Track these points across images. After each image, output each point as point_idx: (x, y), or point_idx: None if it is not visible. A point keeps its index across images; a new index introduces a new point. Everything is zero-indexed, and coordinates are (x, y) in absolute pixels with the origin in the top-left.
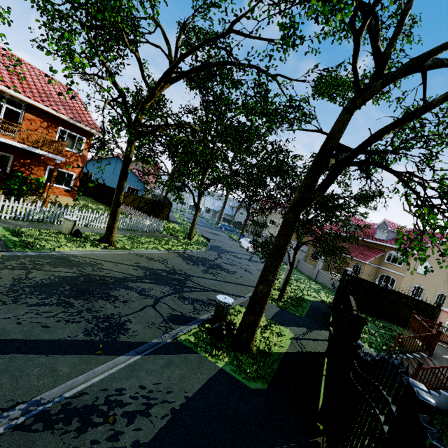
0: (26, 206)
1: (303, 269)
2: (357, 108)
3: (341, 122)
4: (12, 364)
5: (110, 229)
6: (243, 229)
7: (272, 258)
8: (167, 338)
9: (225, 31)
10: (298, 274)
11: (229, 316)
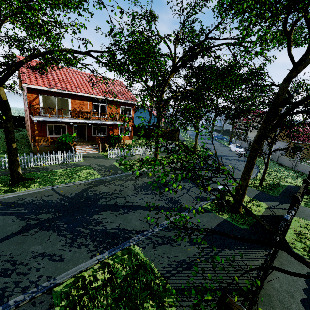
0: (119, 150)
1: (283, 162)
2: (293, 77)
3: (282, 89)
4: (150, 213)
5: (156, 156)
6: (230, 137)
7: (247, 168)
8: (197, 206)
9: (203, 40)
10: (278, 166)
11: (227, 196)
